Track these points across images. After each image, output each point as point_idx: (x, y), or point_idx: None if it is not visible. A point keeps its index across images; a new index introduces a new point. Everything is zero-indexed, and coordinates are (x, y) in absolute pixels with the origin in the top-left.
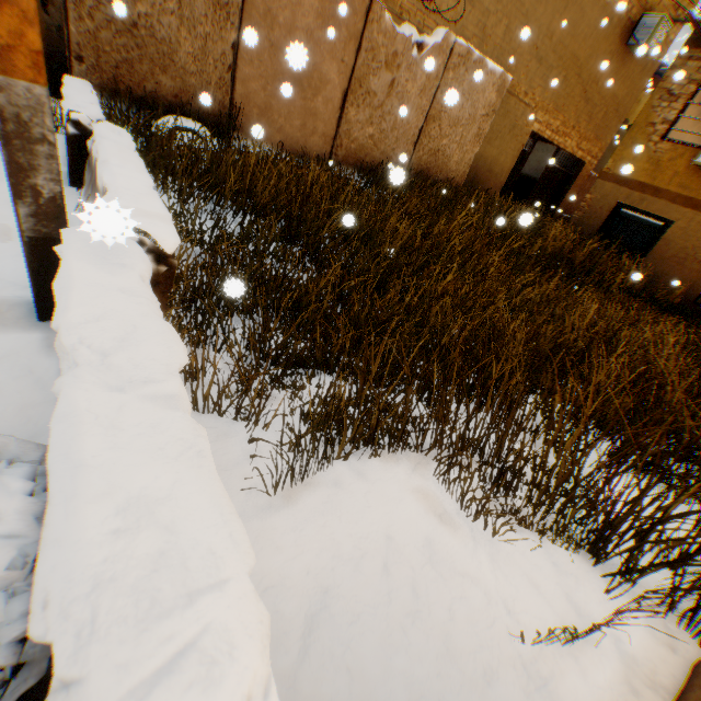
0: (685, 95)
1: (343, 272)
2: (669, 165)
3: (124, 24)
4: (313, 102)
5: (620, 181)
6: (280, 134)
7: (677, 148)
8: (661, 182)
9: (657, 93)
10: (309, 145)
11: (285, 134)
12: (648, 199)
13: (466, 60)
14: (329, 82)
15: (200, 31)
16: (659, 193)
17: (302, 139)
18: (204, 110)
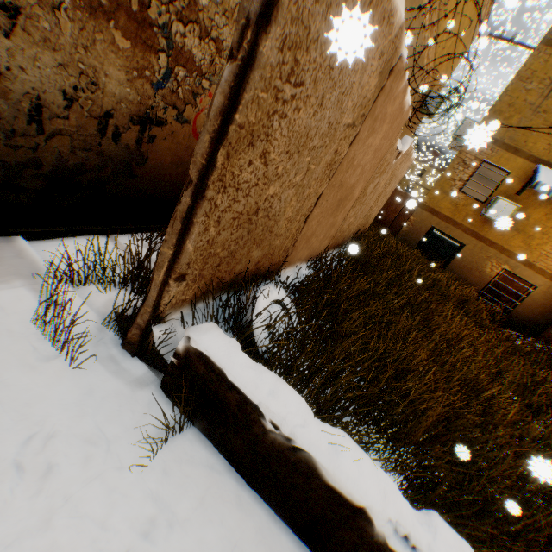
0: (473, 166)
1: (510, 483)
2: (464, 209)
3: (247, 213)
4: (338, 215)
5: (434, 212)
6: (308, 249)
7: (468, 199)
8: (458, 218)
9: (457, 159)
10: (320, 247)
11: (311, 247)
12: (451, 228)
13: (407, 155)
14: (352, 197)
15: (306, 191)
16: (458, 225)
17: (318, 246)
18: (272, 261)
